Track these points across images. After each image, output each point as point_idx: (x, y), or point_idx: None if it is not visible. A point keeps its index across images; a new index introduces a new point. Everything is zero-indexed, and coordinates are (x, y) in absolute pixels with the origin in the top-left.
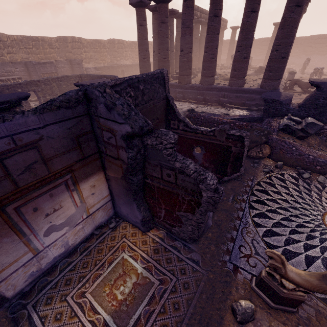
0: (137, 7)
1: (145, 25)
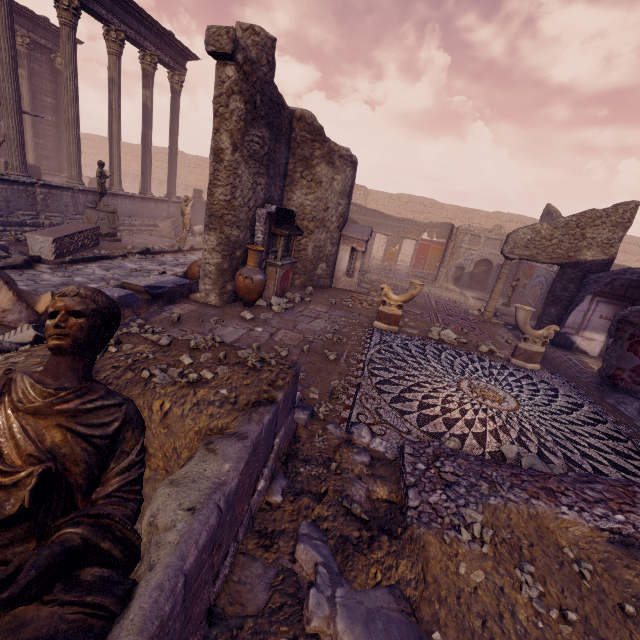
0: None
1: None
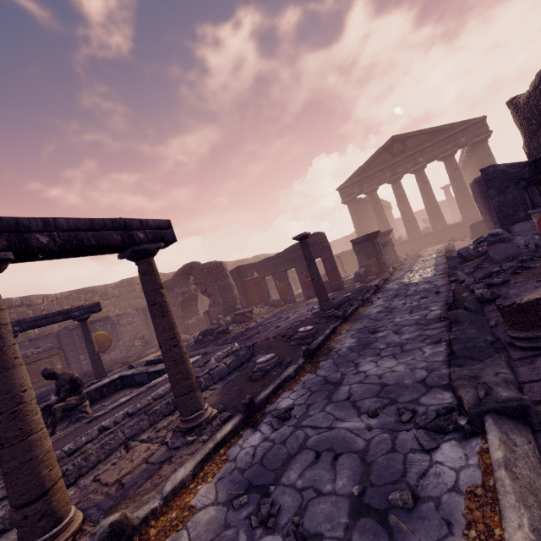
0: (349, 203)
1: (358, 211)
